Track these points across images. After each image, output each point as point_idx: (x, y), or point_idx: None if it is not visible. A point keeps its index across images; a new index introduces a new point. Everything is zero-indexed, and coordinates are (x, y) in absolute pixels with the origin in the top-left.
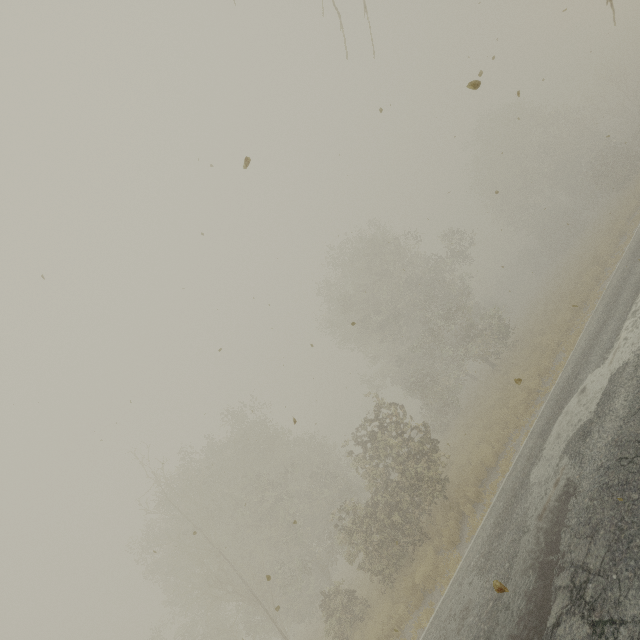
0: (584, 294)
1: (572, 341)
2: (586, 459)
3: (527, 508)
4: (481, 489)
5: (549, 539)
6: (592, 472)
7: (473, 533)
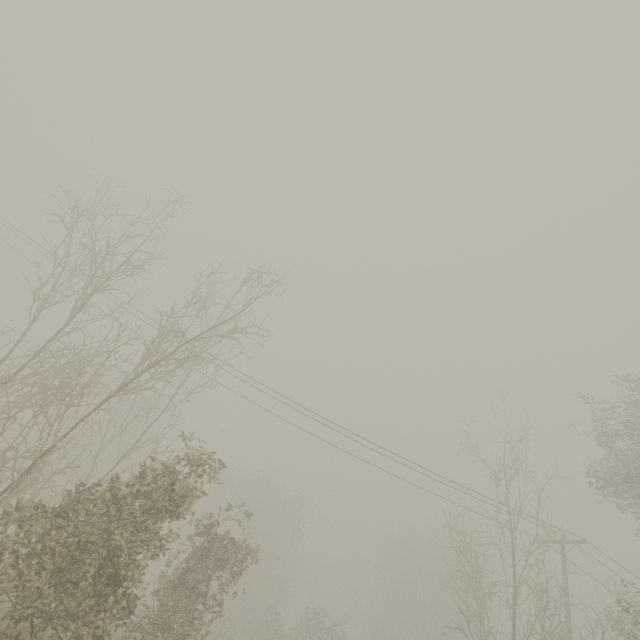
0: None
1: None
2: None
3: None
4: None
5: None
6: None
7: None
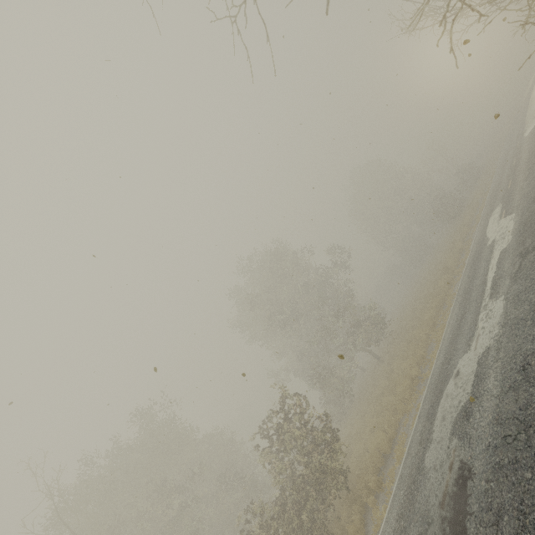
0: (442, 295)
1: (439, 333)
2: (474, 439)
3: (428, 495)
4: (380, 477)
5: (455, 530)
6: (482, 452)
7: (378, 528)
